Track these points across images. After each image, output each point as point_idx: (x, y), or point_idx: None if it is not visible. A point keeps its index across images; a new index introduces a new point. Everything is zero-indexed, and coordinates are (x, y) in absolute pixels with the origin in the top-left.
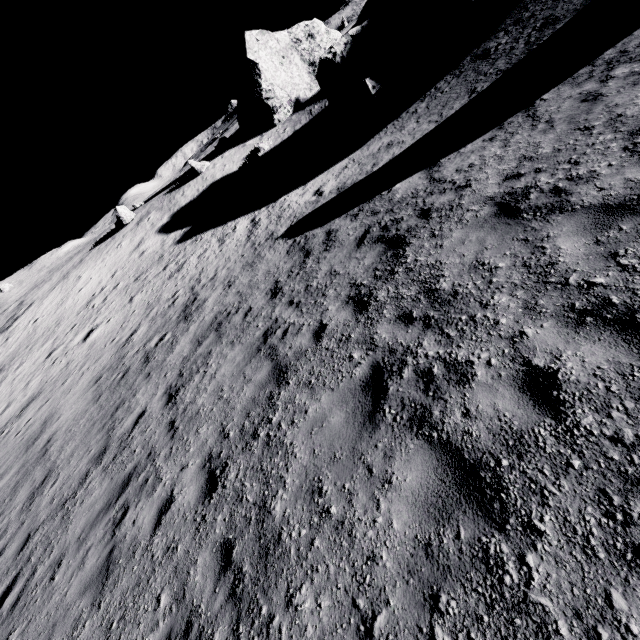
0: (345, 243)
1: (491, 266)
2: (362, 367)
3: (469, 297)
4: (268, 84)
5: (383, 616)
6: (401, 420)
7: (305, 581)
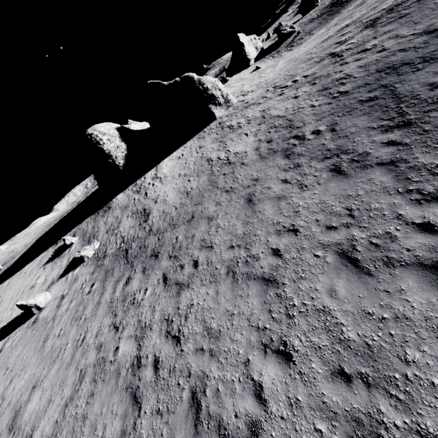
0: None
1: None
2: None
3: None
4: (247, 50)
5: None
6: None
7: None
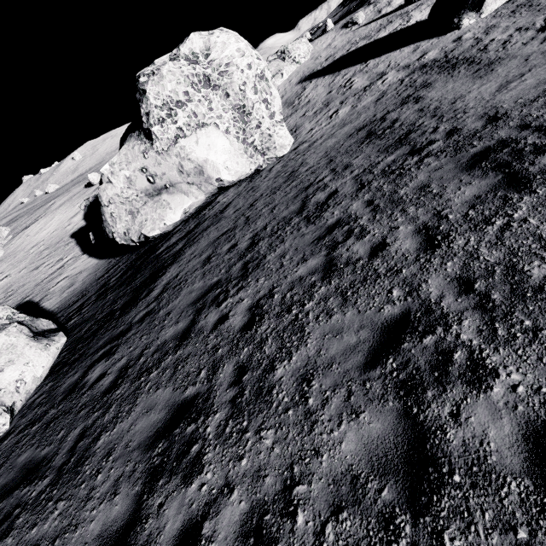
0: None
1: None
2: None
3: None
4: None
5: None
6: None
7: None
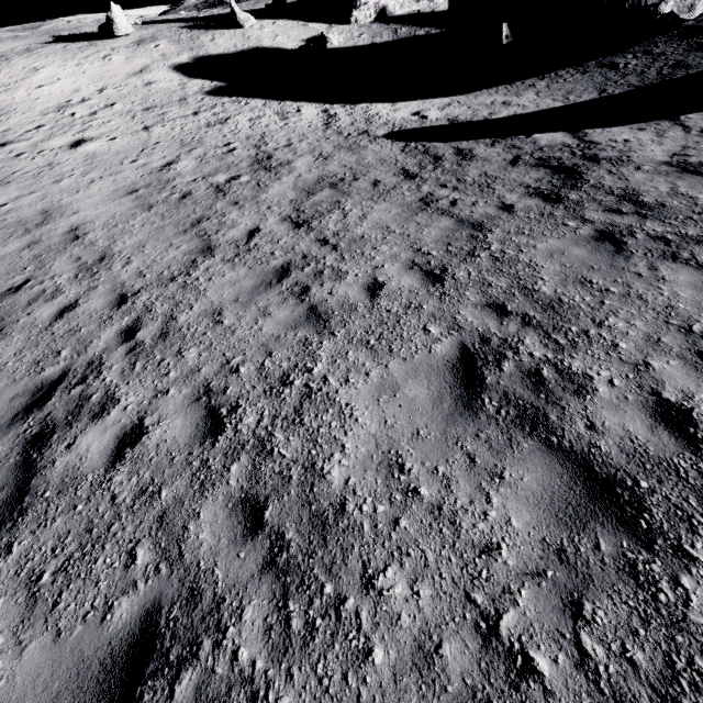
0: (492, 160)
1: (691, 196)
2: (585, 230)
3: (679, 208)
4: None
5: (698, 325)
6: (653, 256)
7: (609, 317)
